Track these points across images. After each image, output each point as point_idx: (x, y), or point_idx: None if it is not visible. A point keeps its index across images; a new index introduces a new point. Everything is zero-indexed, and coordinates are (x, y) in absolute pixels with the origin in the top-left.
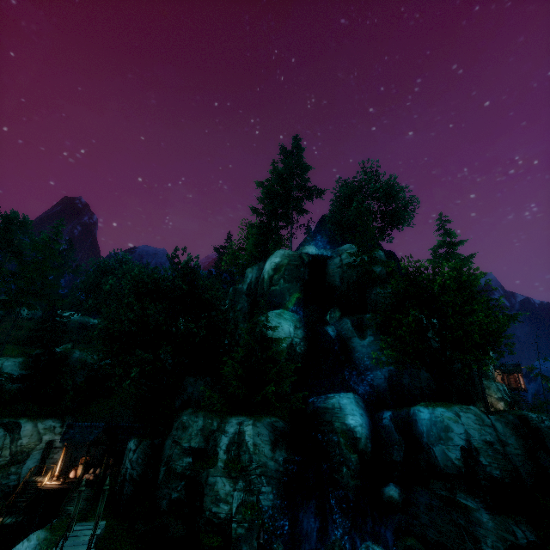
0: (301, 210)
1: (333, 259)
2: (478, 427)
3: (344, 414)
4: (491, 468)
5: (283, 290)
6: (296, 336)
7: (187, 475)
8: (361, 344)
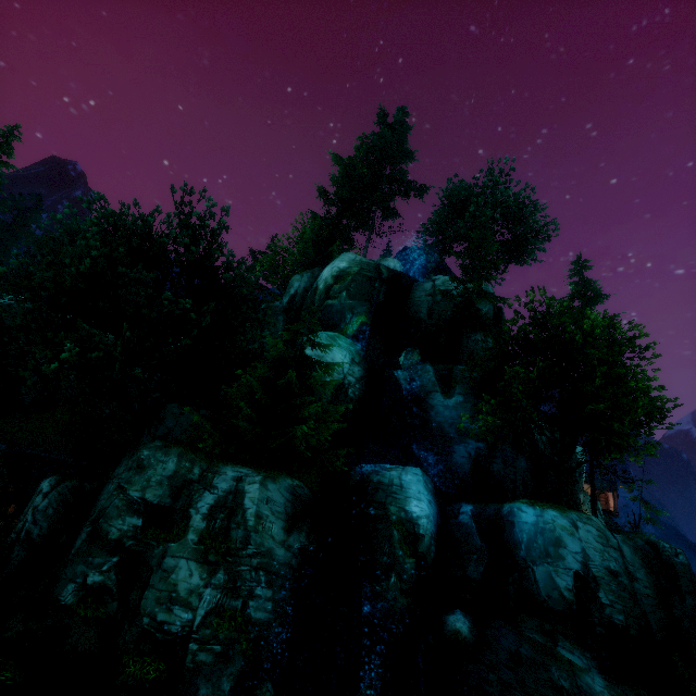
0: (389, 208)
1: (423, 284)
2: (600, 547)
3: (405, 496)
4: (613, 611)
5: (343, 308)
6: (351, 373)
7: (126, 547)
8: (444, 403)
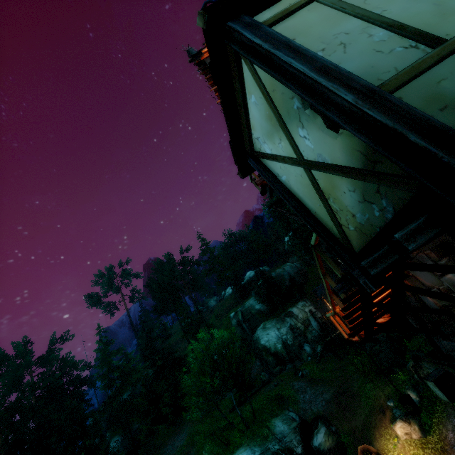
0: None
1: None
2: None
3: None
4: None
5: None
6: None
7: None
8: None
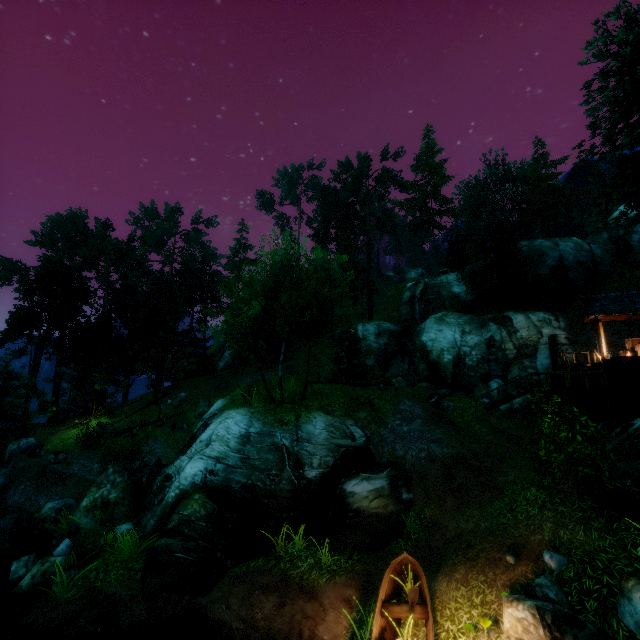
0: None
1: None
2: None
3: None
4: None
5: None
6: None
7: None
8: None
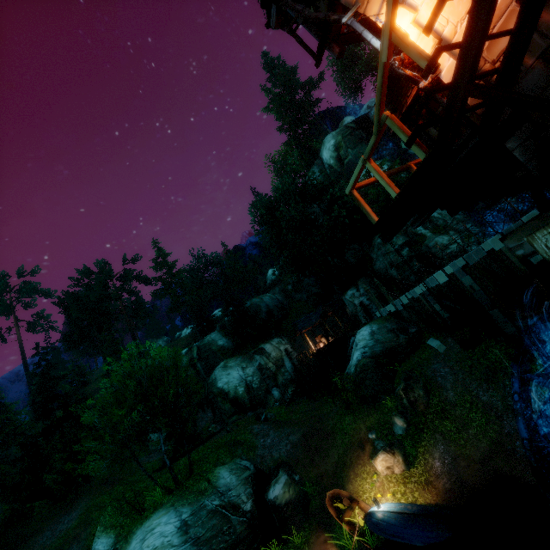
0: (315, 101)
1: (372, 111)
2: None
3: None
4: None
5: (356, 156)
6: None
7: (413, 255)
8: None
